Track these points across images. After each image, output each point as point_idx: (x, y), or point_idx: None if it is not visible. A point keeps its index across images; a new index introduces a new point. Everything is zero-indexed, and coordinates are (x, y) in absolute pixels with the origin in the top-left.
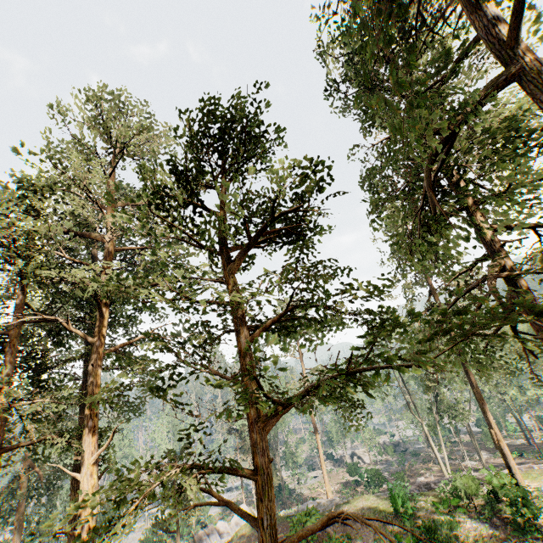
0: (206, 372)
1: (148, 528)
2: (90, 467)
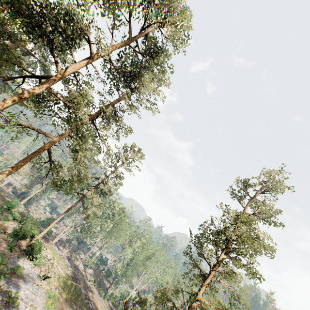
0: None
1: None
2: None
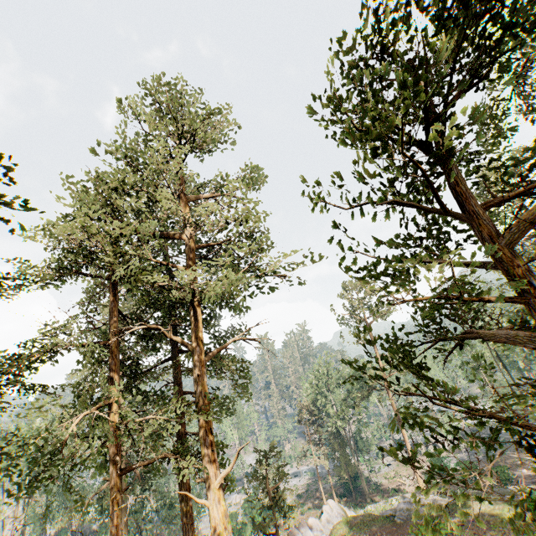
0: (468, 413)
1: (229, 515)
2: (216, 491)
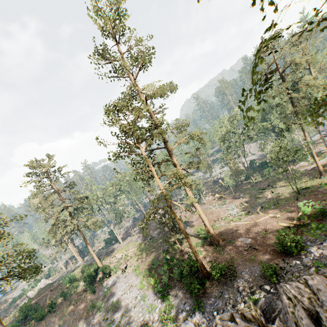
0: None
1: (23, 288)
2: None
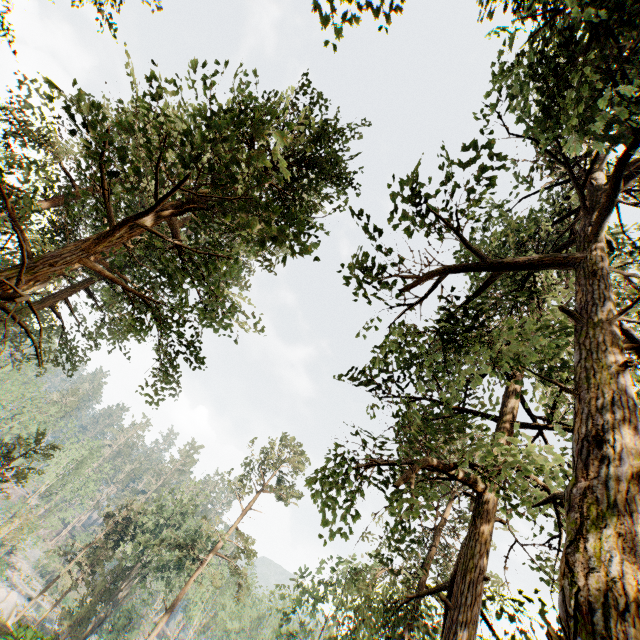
0: None
1: None
2: None
